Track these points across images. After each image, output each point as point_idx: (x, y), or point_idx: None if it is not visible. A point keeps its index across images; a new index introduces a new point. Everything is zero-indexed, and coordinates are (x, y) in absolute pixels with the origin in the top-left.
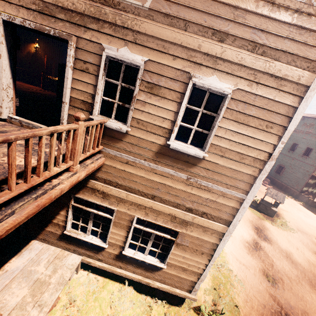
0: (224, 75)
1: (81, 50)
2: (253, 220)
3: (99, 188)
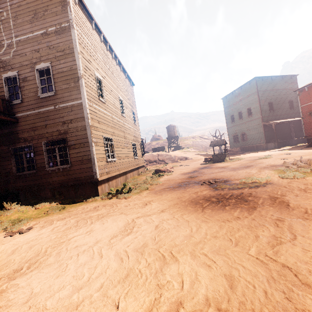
0: (45, 61)
1: None
2: (203, 166)
3: (21, 137)
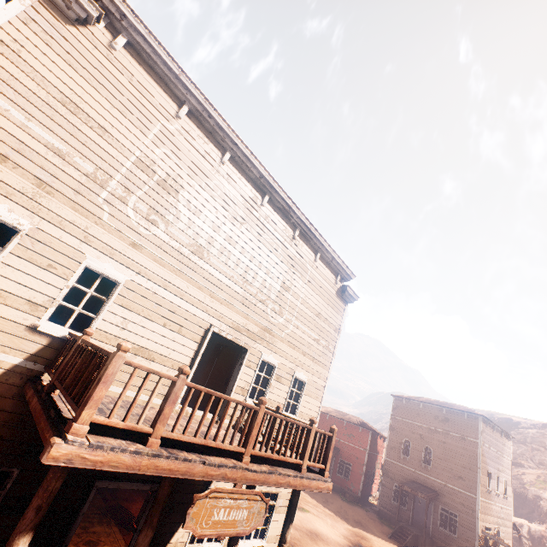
0: (305, 371)
1: (250, 353)
2: None
3: None
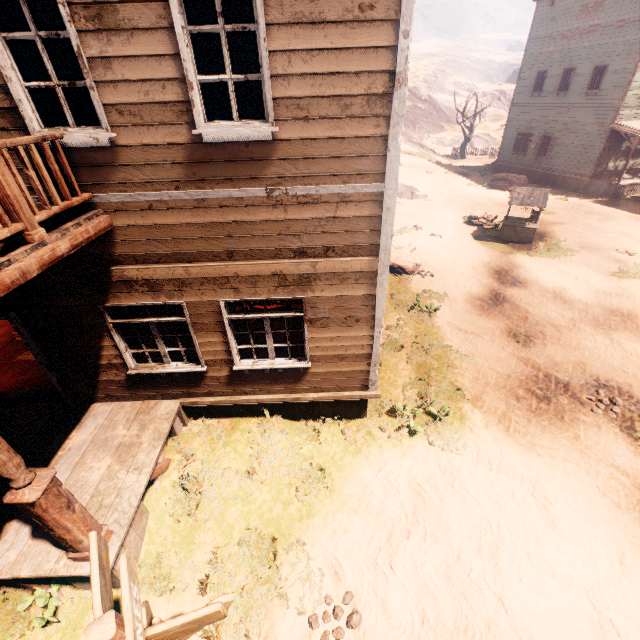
0: None
1: None
2: (491, 261)
3: (136, 277)
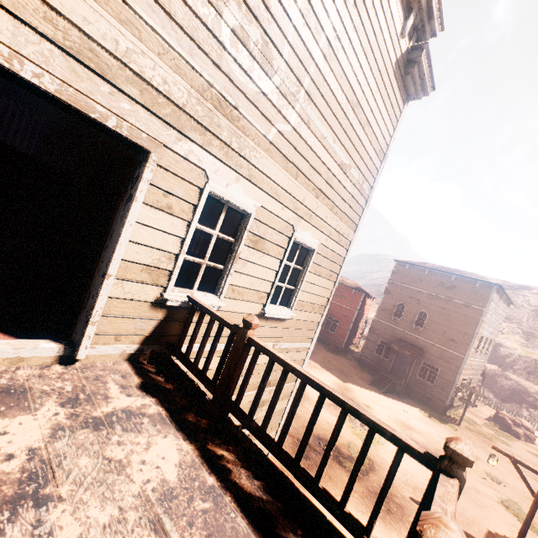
0: (314, 230)
1: (163, 169)
2: None
3: None
